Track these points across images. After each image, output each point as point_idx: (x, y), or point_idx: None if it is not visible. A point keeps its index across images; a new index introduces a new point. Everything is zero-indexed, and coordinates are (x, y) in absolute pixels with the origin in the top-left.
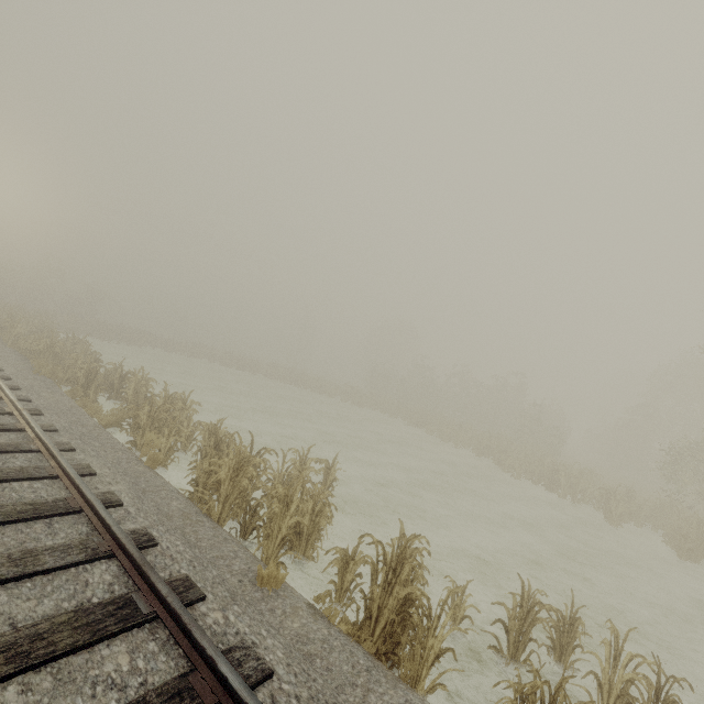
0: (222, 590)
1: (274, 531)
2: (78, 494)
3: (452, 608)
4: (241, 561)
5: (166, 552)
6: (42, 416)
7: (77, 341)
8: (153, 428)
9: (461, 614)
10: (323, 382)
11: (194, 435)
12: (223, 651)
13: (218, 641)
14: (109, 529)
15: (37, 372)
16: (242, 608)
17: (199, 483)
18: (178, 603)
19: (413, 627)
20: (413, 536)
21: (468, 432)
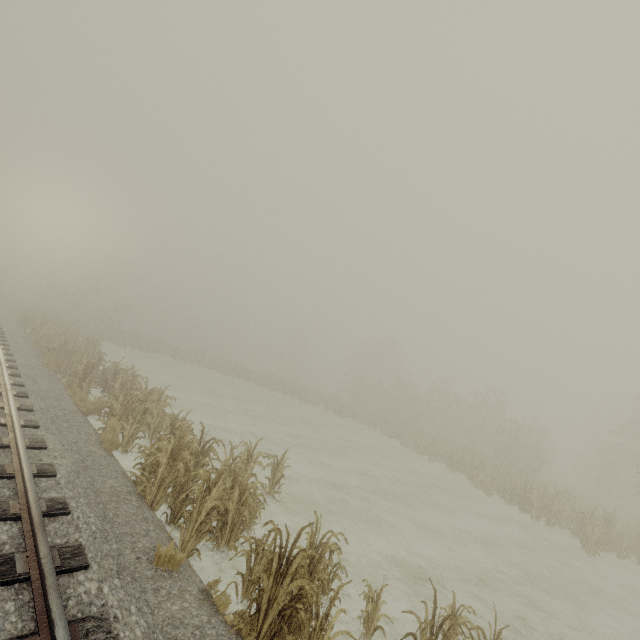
0: (112, 562)
1: (193, 515)
2: (18, 462)
3: (366, 617)
4: (149, 540)
5: (74, 521)
6: (27, 398)
7: (90, 343)
8: (125, 417)
9: (374, 624)
10: (309, 391)
11: (161, 425)
12: (77, 619)
13: (79, 610)
14: (26, 493)
15: (45, 365)
16: (123, 582)
17: (146, 467)
18: (50, 565)
19: (298, 625)
20: (330, 531)
21: (442, 446)
